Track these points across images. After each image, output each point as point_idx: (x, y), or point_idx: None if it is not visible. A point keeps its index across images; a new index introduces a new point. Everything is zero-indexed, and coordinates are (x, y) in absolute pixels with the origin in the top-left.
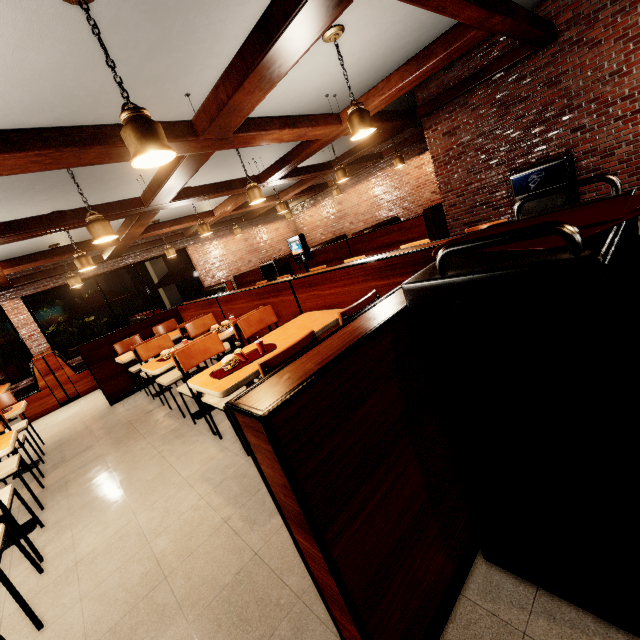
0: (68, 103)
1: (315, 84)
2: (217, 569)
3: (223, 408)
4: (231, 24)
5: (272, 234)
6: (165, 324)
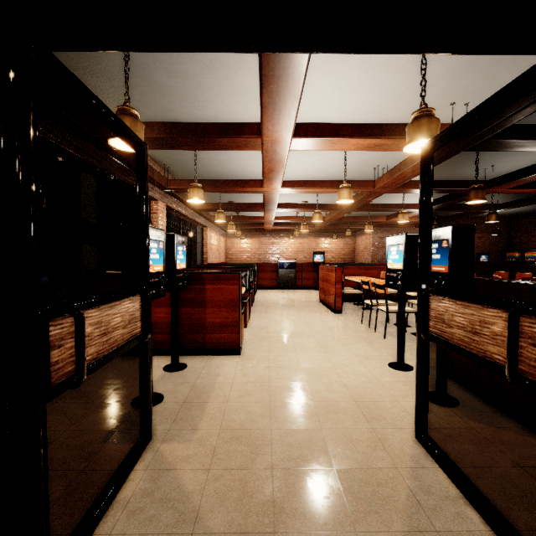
0: None
1: None
2: None
3: None
4: None
5: (221, 244)
6: None
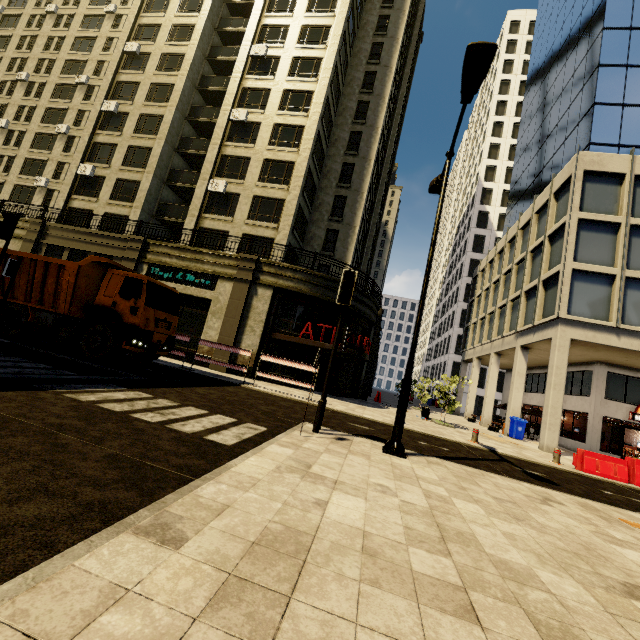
0: None
1: None
2: None
3: None
4: None
5: None
6: None
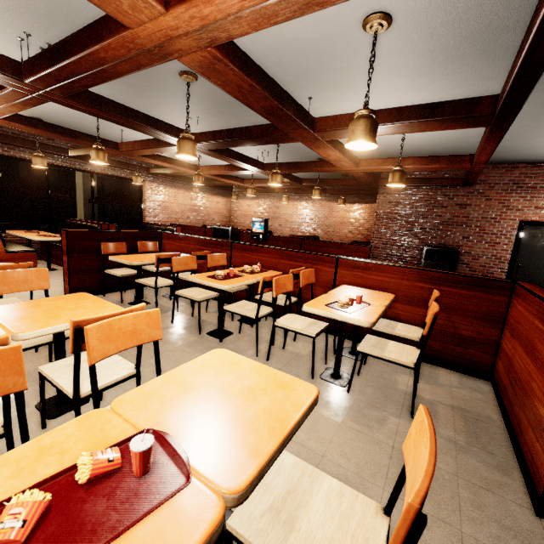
0: (257, 57)
1: None
2: (369, 454)
3: (315, 335)
4: (387, 86)
5: (213, 204)
6: (149, 243)
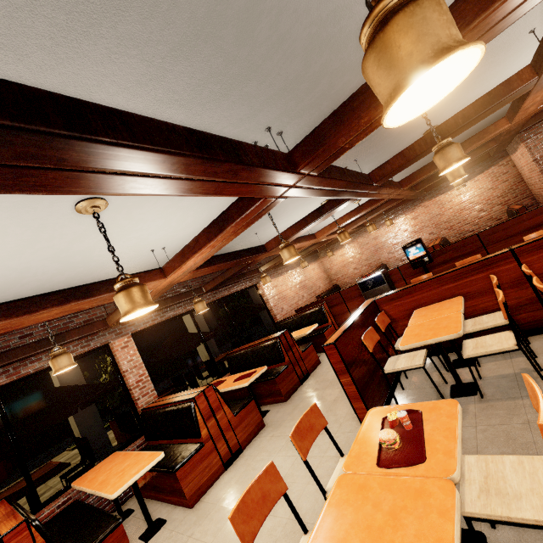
0: None
1: None
2: None
3: None
4: None
5: (311, 273)
6: (379, 317)
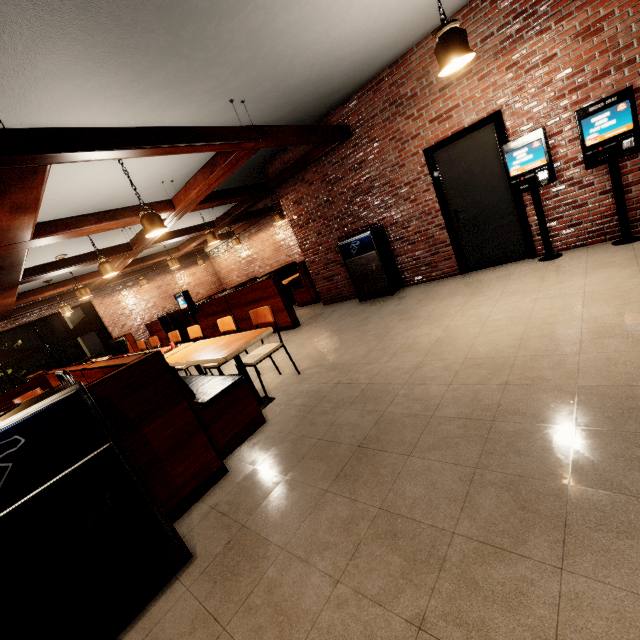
0: None
1: (138, 179)
2: None
3: None
4: None
5: (188, 279)
6: (29, 394)
